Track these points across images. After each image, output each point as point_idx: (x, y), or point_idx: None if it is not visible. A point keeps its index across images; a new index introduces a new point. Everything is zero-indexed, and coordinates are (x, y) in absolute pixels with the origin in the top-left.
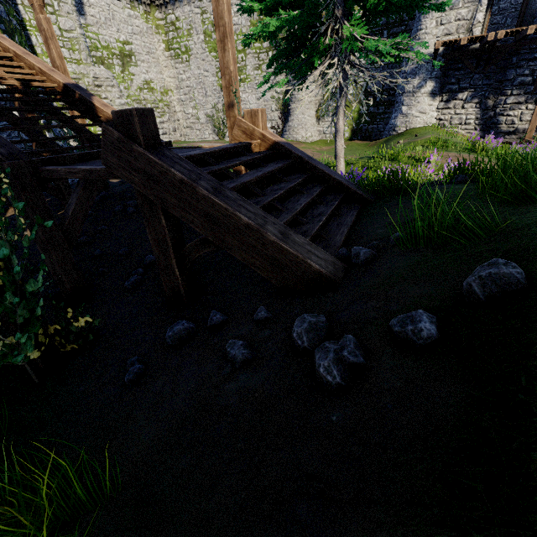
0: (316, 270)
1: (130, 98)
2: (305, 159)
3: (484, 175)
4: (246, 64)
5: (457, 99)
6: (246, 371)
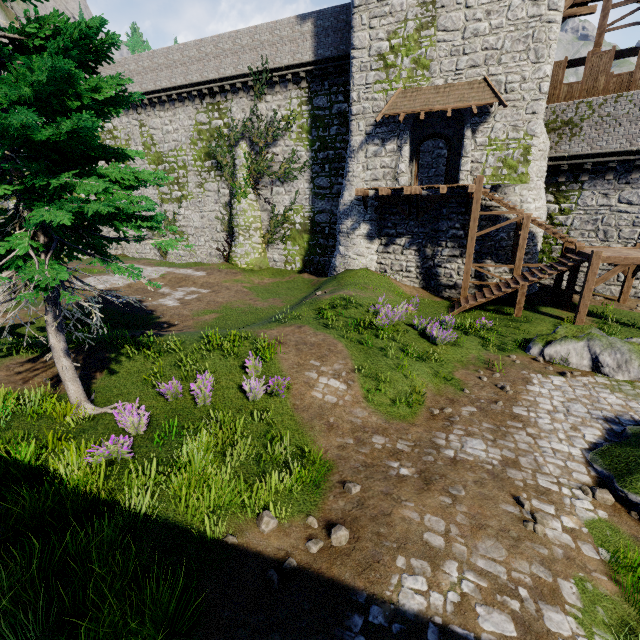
0: None
1: None
2: None
3: None
4: (188, 180)
5: (396, 244)
6: None
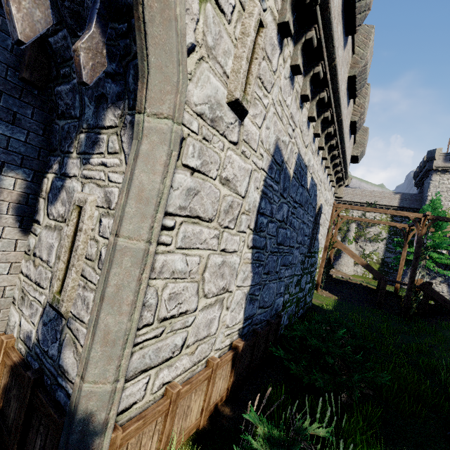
0: None
1: None
2: None
3: None
4: None
5: (436, 280)
6: None
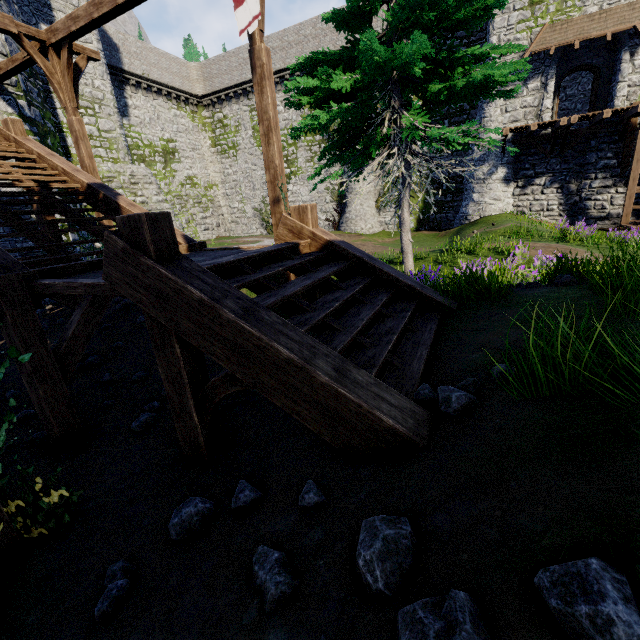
0: (389, 426)
1: (171, 194)
2: (366, 259)
3: (600, 277)
4: (297, 156)
5: (535, 184)
6: (280, 624)
